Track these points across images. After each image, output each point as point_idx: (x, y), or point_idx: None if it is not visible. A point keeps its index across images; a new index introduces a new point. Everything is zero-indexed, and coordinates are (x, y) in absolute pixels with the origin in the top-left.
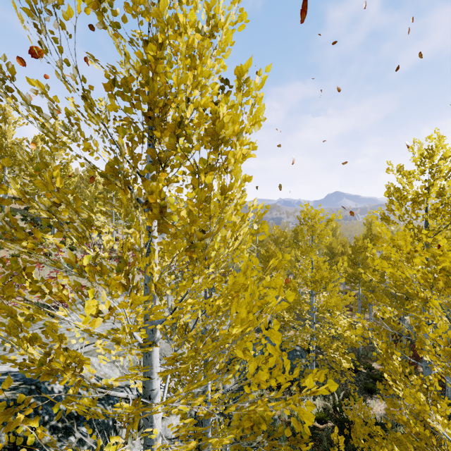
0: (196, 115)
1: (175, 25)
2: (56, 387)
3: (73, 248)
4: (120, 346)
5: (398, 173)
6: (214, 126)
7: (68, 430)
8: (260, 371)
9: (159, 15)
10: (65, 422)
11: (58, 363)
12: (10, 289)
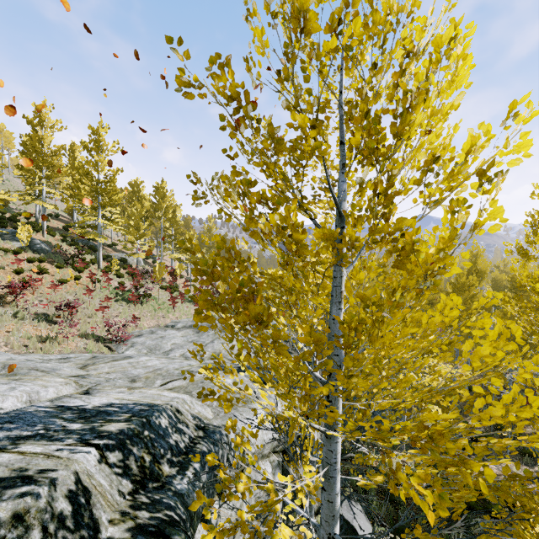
0: (427, 146)
1: (449, 56)
2: (162, 422)
3: (120, 275)
4: (269, 381)
5: None
6: (464, 161)
7: (183, 465)
8: (491, 408)
9: (437, 48)
10: (178, 457)
11: (326, 389)
12: (269, 319)
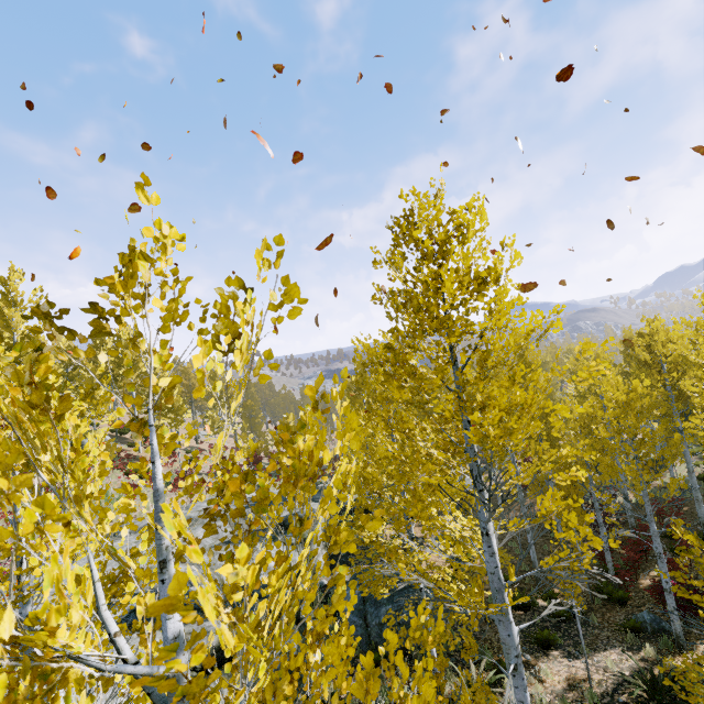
0: None
1: None
2: None
3: None
4: None
5: (387, 264)
6: None
7: None
8: None
9: None
10: None
11: None
12: None
